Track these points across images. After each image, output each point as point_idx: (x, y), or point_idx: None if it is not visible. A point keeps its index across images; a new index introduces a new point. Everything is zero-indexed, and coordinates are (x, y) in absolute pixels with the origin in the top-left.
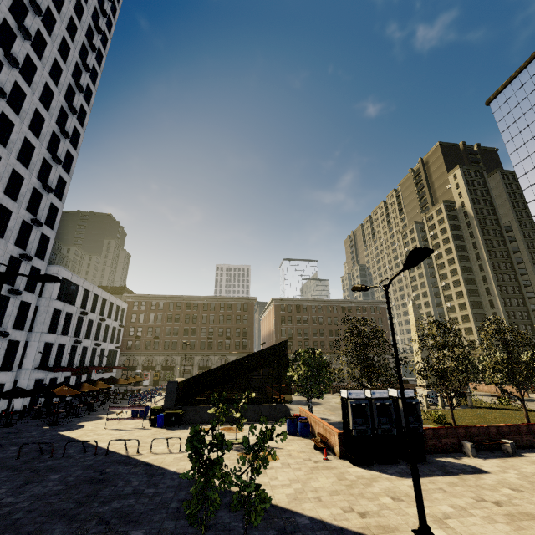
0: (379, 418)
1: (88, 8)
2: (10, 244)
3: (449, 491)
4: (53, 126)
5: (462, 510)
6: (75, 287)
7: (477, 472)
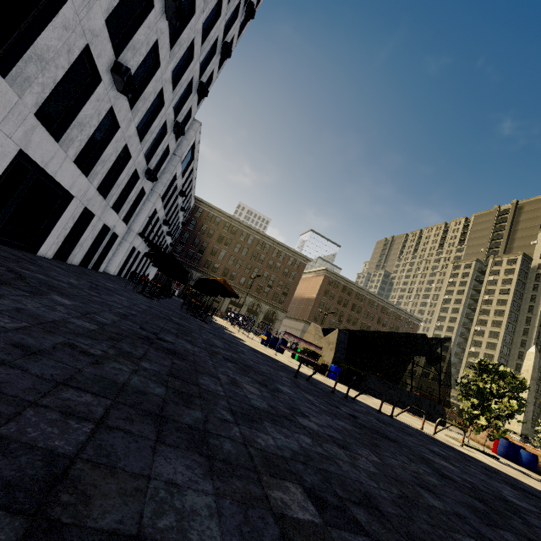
0: None
1: None
2: (199, 60)
3: None
4: None
5: None
6: (190, 158)
7: None
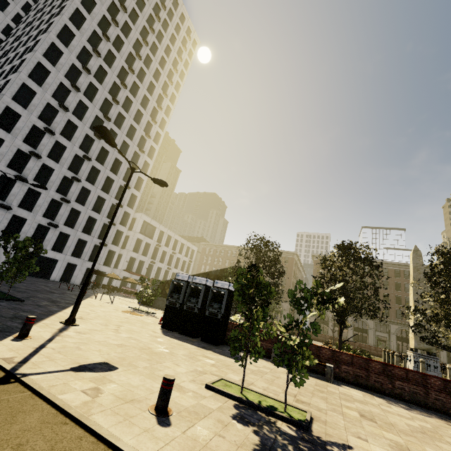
0: (190, 298)
1: (169, 60)
2: (112, 198)
3: (162, 341)
4: (142, 133)
5: (128, 338)
6: (154, 228)
7: (228, 356)
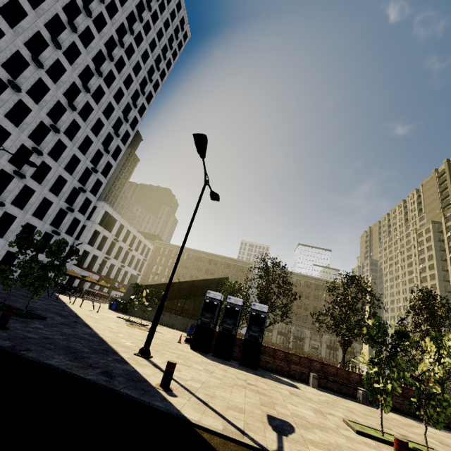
0: (226, 318)
1: (160, 45)
2: (75, 180)
3: (229, 371)
4: (119, 114)
5: (209, 371)
6: (114, 220)
7: (287, 385)
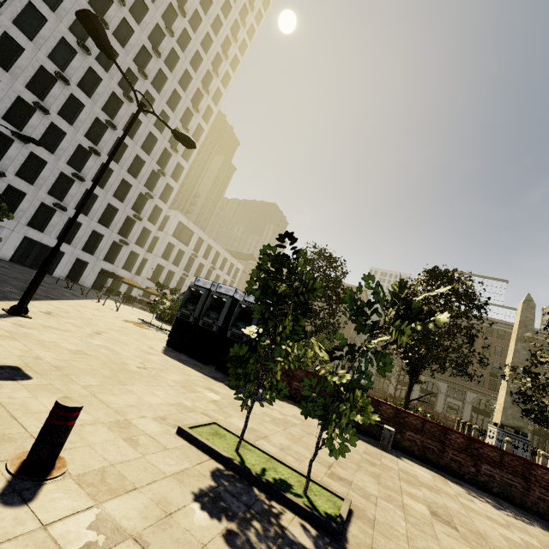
0: (210, 311)
1: (236, 6)
2: (141, 184)
3: (153, 359)
4: (188, 104)
5: (101, 347)
6: (191, 233)
7: None
